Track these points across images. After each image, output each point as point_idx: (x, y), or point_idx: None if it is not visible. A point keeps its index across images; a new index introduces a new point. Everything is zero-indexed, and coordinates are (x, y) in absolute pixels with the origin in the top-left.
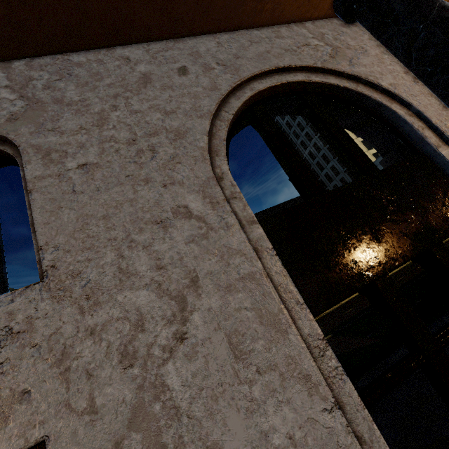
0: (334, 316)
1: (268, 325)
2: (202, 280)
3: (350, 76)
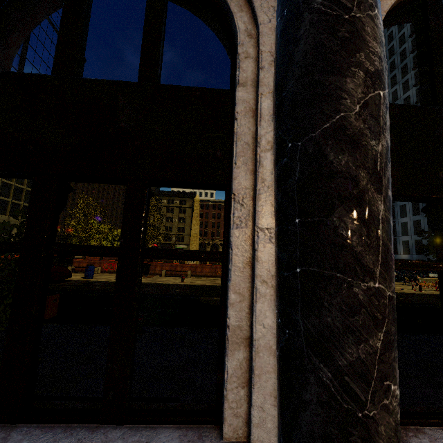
0: None
1: None
2: None
3: None
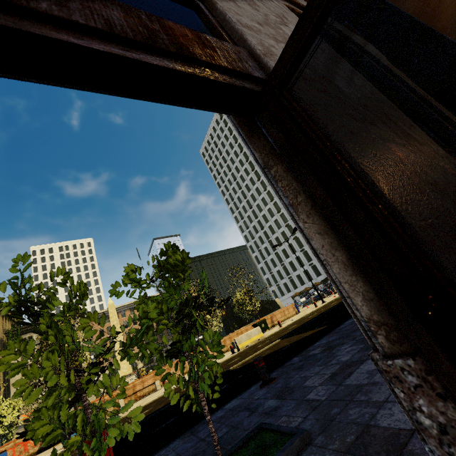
0: (279, 333)
1: (335, 56)
2: (290, 21)
3: (344, 36)
